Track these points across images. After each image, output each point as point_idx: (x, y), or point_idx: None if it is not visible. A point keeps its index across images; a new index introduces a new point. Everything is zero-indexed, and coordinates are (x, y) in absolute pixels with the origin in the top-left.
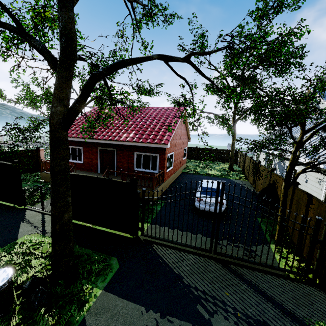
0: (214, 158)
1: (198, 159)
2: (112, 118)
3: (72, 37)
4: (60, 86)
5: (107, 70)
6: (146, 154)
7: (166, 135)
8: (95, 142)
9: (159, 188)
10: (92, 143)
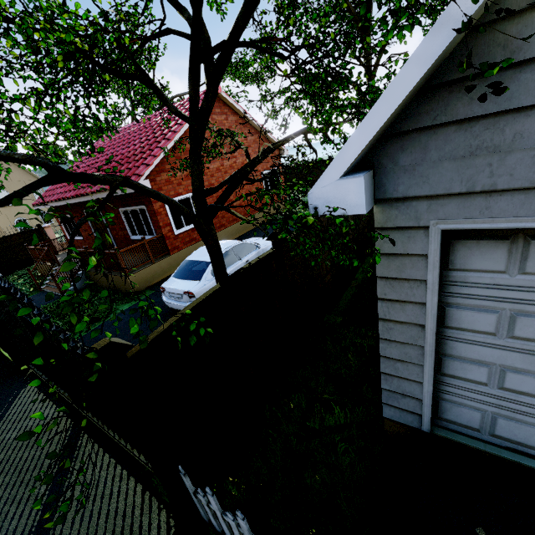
0: None
1: None
2: None
3: None
4: None
5: None
6: (132, 208)
7: (142, 164)
8: (78, 204)
9: (148, 268)
10: (76, 206)
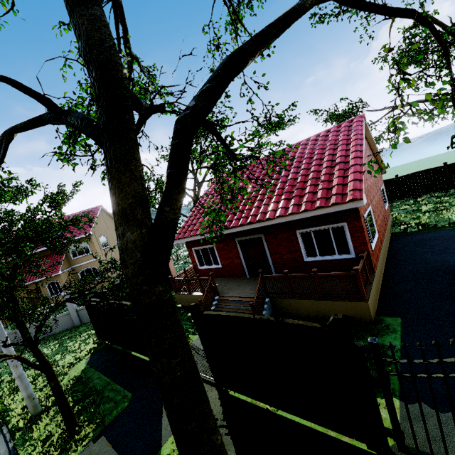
0: (445, 185)
1: (407, 197)
2: (244, 193)
3: (108, 60)
4: (116, 184)
5: (204, 95)
6: (320, 228)
7: (349, 181)
8: (229, 233)
9: (371, 290)
10: (225, 235)
